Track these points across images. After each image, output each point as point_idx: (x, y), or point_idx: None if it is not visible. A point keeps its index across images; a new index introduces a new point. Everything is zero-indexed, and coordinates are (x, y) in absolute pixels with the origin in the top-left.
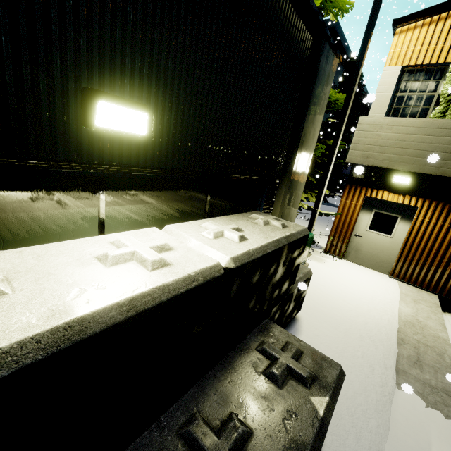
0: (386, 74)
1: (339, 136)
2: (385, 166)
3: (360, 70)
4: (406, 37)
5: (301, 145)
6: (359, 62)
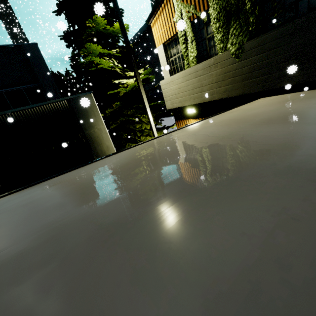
0: (159, 51)
1: (144, 104)
2: (181, 106)
3: (134, 66)
4: (156, 27)
5: (90, 139)
6: (131, 63)
